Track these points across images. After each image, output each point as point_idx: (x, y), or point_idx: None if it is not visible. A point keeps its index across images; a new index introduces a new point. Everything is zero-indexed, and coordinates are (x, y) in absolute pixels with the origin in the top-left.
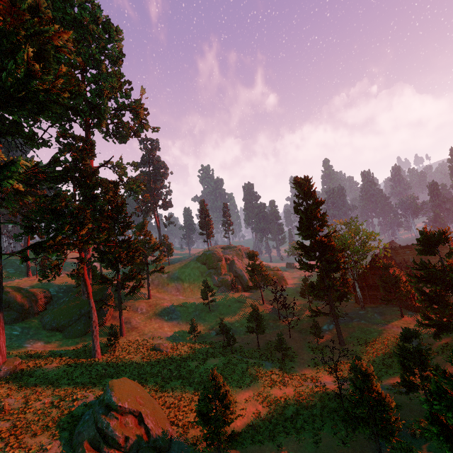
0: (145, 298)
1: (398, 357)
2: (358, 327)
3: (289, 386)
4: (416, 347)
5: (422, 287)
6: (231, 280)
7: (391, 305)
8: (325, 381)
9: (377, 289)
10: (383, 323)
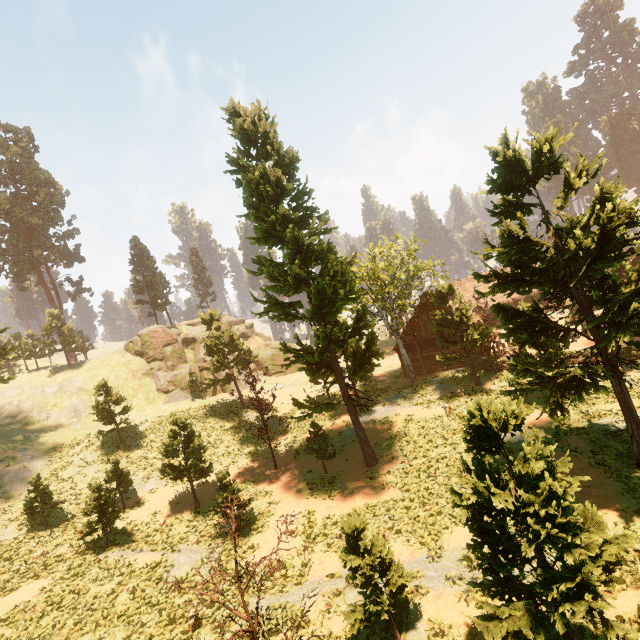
0: None
1: (464, 508)
2: (403, 419)
3: (198, 635)
4: (521, 468)
5: (509, 294)
6: (189, 376)
7: (460, 369)
8: (313, 577)
9: (435, 346)
10: (447, 402)
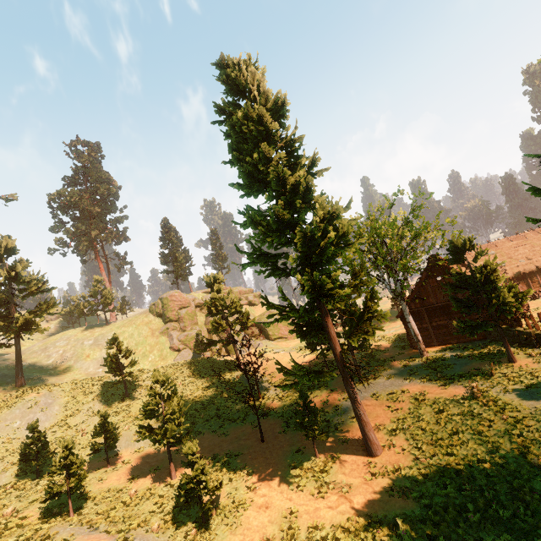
0: (12, 385)
1: None
2: (414, 398)
3: None
4: None
5: None
6: (196, 336)
7: (481, 341)
8: None
9: (448, 314)
10: (471, 380)
